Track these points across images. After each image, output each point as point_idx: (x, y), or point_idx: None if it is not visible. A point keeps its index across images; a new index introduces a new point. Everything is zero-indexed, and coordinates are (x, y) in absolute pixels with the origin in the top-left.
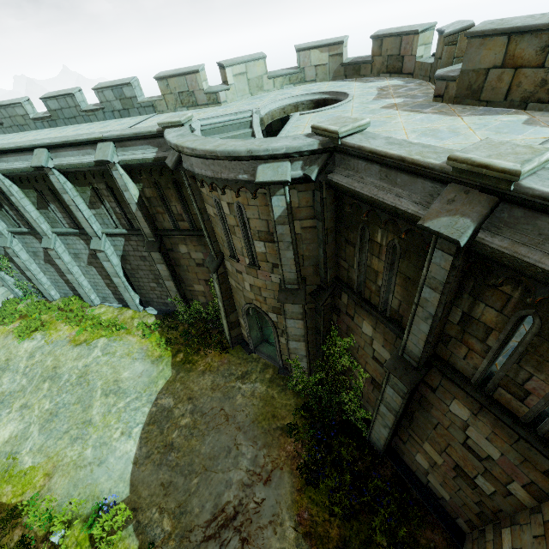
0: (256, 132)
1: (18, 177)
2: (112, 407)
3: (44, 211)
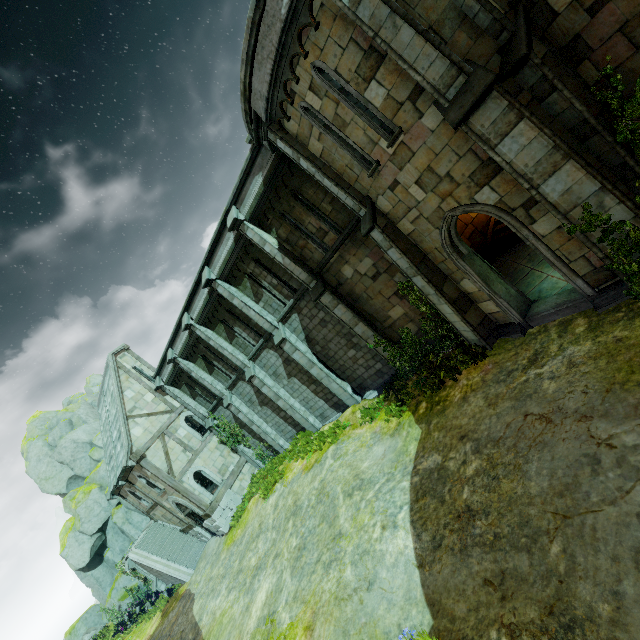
0: None
1: (207, 319)
2: (360, 503)
3: (235, 341)
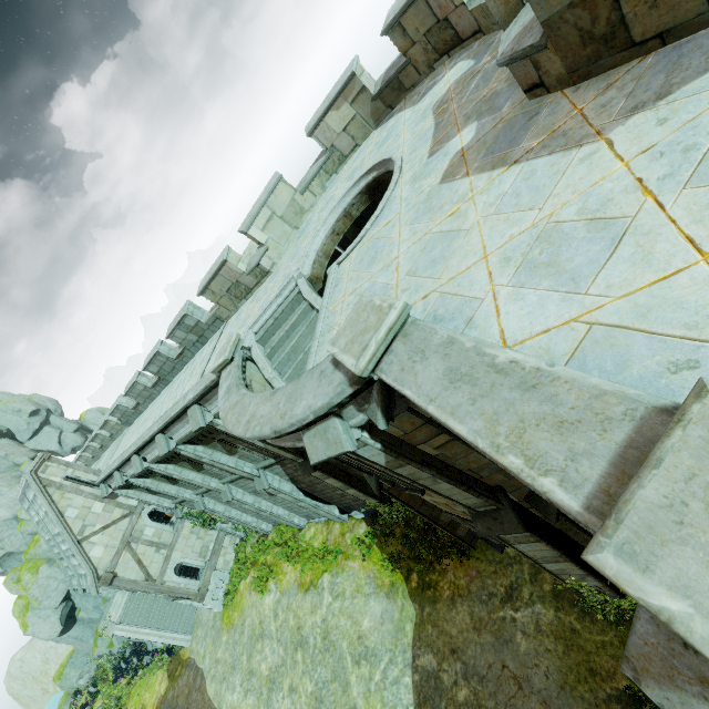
0: (312, 303)
1: (166, 459)
2: (370, 683)
3: (203, 471)
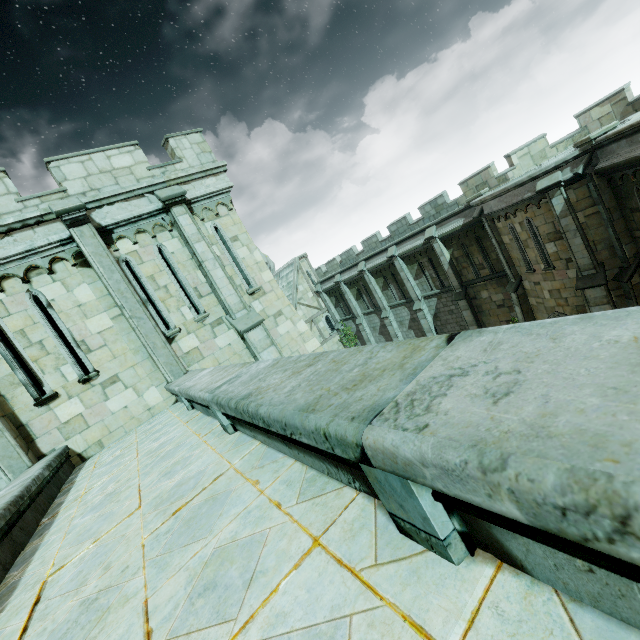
0: None
1: (375, 272)
2: None
3: (385, 292)
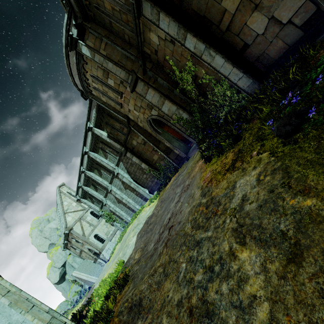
0: None
1: (90, 168)
2: (132, 231)
3: (102, 176)
